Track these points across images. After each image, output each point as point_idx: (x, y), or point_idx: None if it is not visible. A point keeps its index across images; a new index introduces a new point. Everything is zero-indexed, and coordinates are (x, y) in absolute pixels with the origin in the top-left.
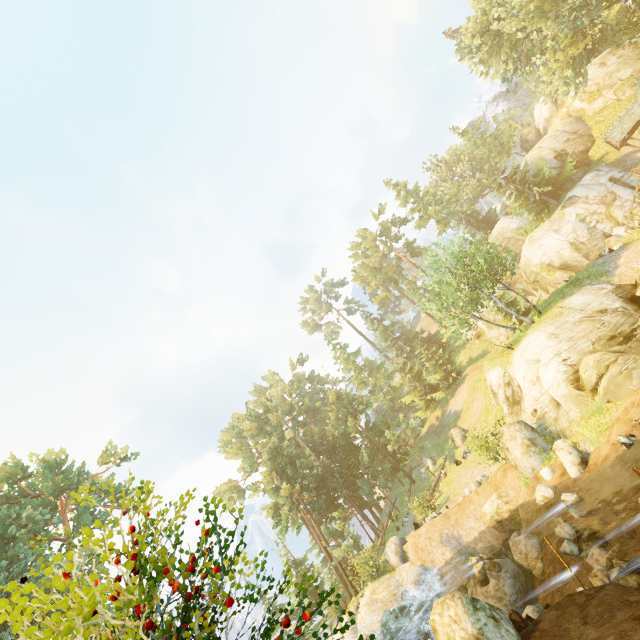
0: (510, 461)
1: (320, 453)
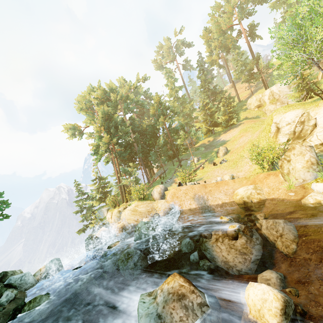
0: (283, 169)
1: (135, 131)
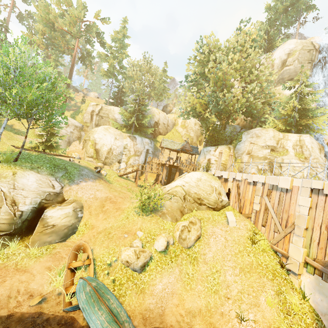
0: None
1: None
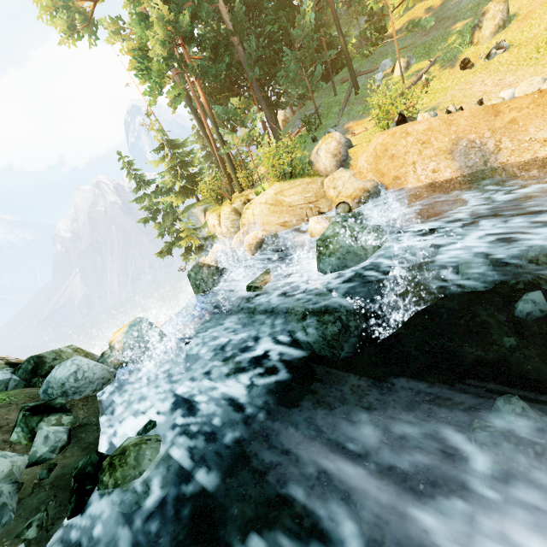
0: None
1: None
